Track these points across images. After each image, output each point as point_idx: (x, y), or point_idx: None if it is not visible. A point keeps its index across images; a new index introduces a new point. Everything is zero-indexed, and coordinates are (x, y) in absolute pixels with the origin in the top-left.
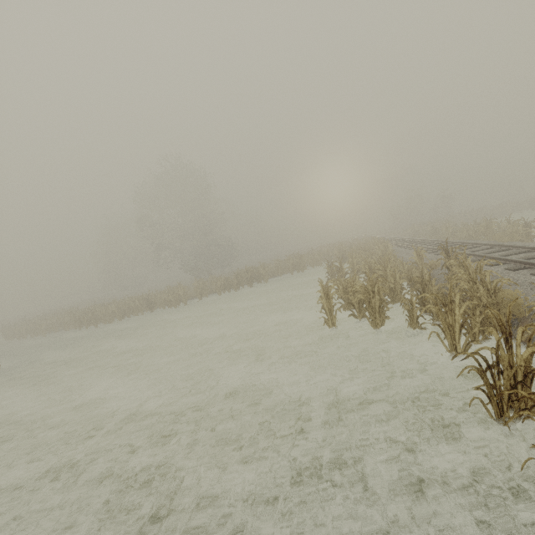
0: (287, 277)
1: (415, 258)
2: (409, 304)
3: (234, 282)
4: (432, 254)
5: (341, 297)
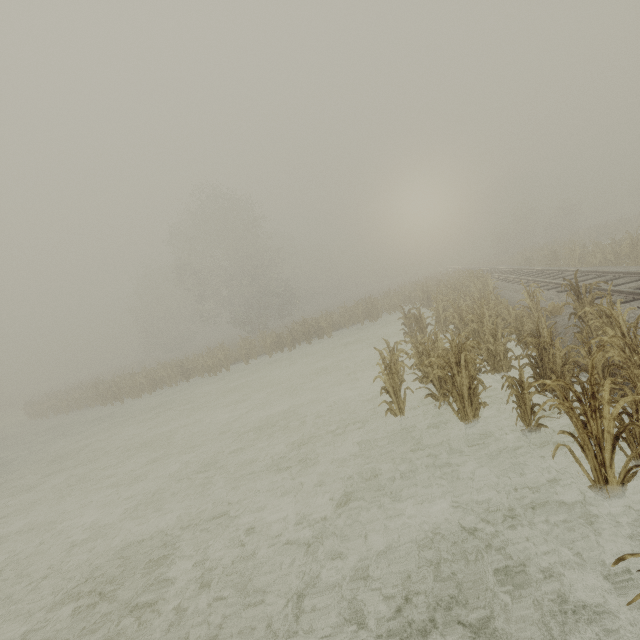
0: (356, 329)
1: (527, 301)
2: (516, 386)
3: (287, 340)
4: (552, 291)
5: (416, 365)
